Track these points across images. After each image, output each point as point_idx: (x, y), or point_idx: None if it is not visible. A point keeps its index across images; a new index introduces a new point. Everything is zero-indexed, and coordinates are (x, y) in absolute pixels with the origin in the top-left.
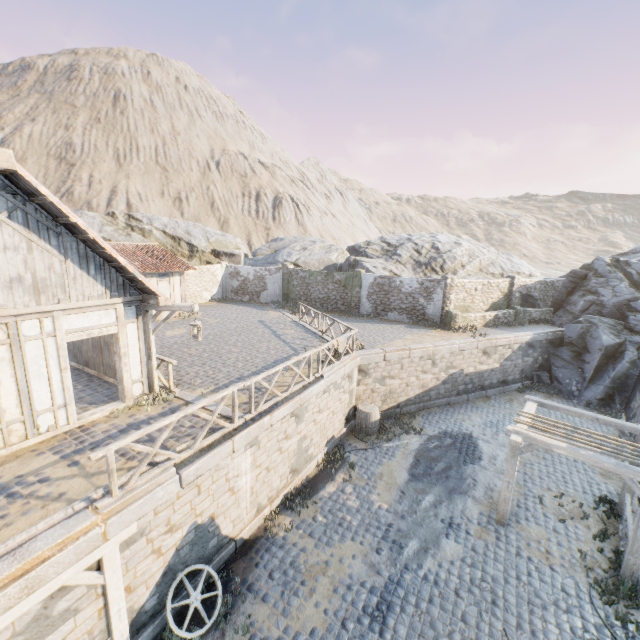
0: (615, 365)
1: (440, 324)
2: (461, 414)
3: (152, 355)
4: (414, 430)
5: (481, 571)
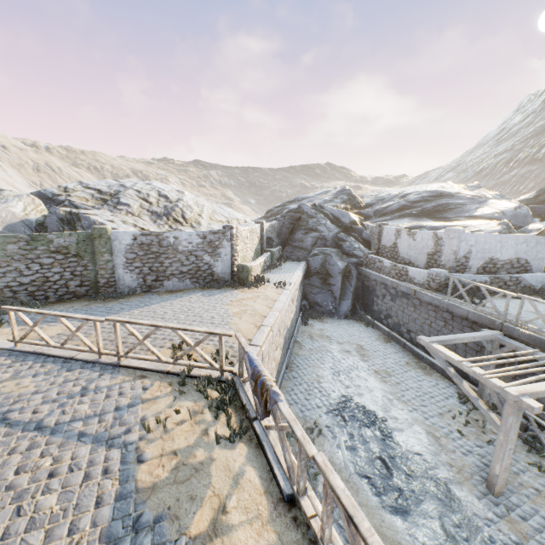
0: (351, 282)
1: (233, 281)
2: (308, 375)
3: None
4: (313, 431)
5: None
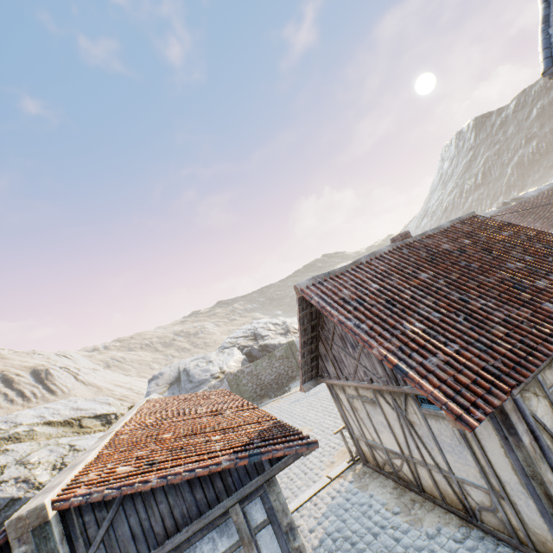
0: None
1: None
2: None
3: None
4: None
5: None
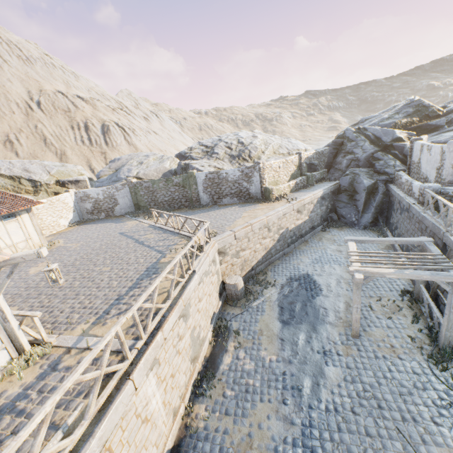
0: (375, 198)
1: (262, 198)
2: (295, 260)
3: (7, 317)
4: (270, 284)
5: (360, 383)
